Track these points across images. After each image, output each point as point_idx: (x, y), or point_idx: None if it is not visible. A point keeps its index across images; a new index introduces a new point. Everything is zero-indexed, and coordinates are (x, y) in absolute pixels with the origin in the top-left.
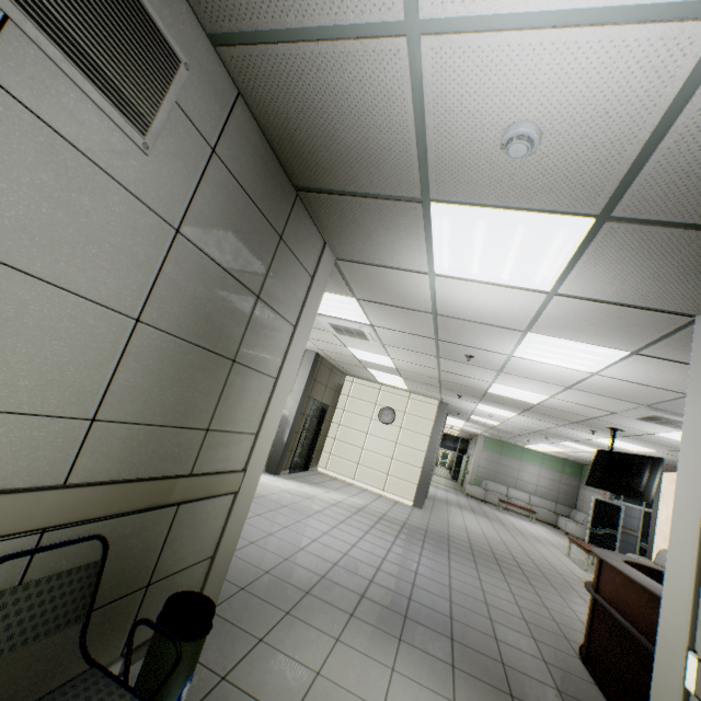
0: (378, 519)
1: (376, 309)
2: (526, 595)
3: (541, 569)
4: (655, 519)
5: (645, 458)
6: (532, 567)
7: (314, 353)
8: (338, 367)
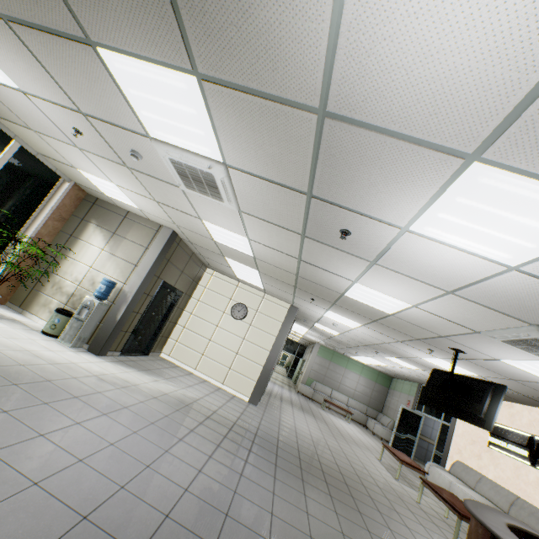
0: (204, 419)
1: (229, 111)
2: (357, 534)
3: (364, 482)
4: (452, 432)
5: (487, 383)
6: (356, 482)
7: (171, 230)
8: (199, 255)
